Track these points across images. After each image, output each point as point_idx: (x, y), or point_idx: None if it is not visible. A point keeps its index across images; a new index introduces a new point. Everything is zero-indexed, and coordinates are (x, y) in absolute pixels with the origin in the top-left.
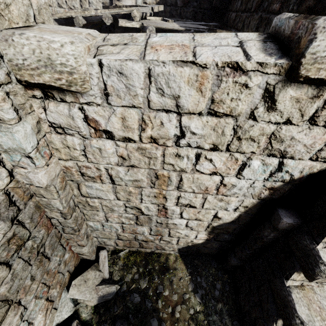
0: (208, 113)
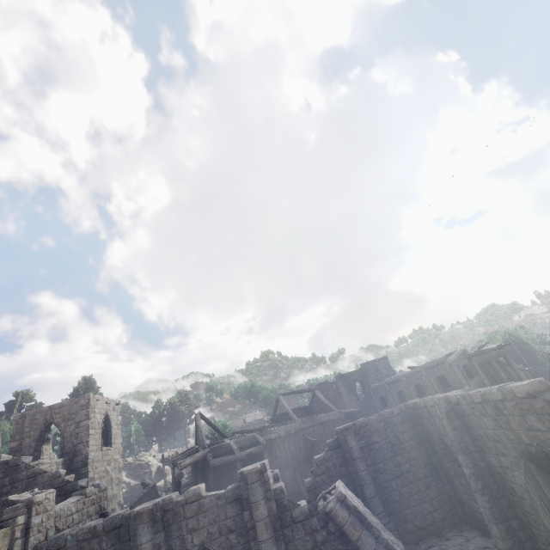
0: (77, 511)
